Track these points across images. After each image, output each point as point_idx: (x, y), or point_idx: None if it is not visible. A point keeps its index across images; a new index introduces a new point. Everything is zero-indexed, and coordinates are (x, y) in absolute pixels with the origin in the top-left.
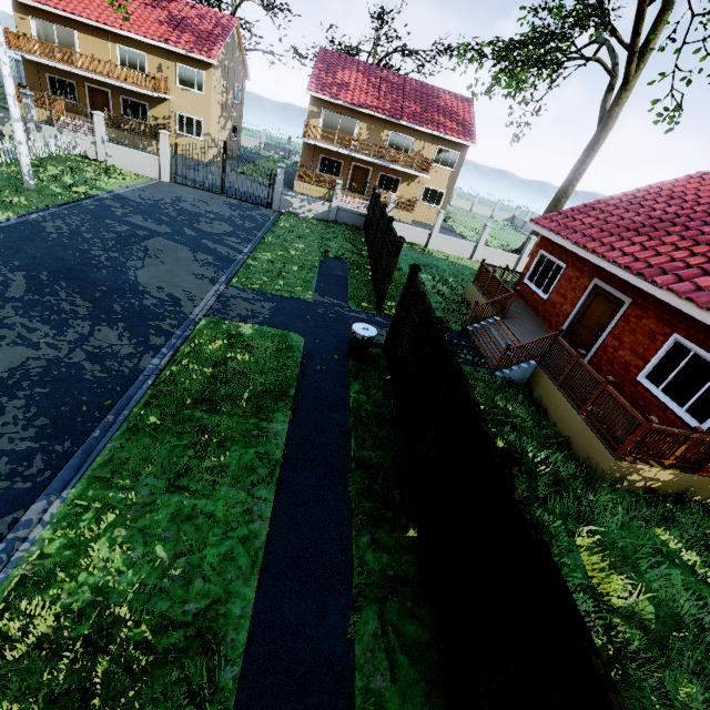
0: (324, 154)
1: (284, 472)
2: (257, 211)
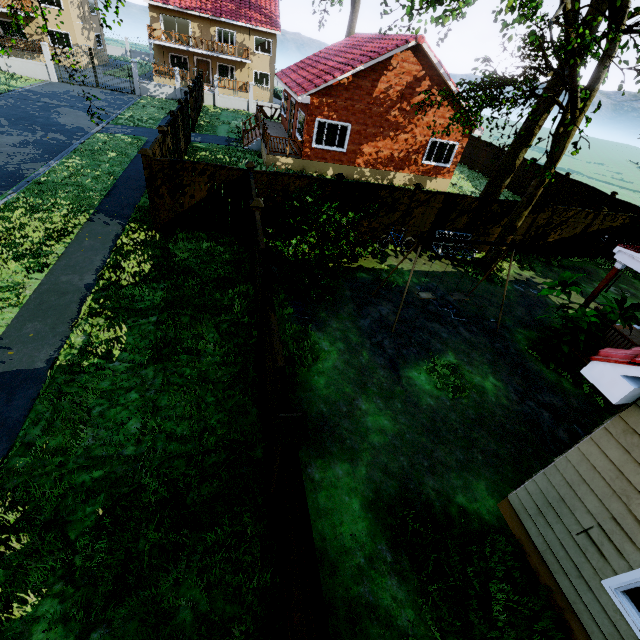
0: (171, 52)
1: (134, 160)
2: (125, 96)
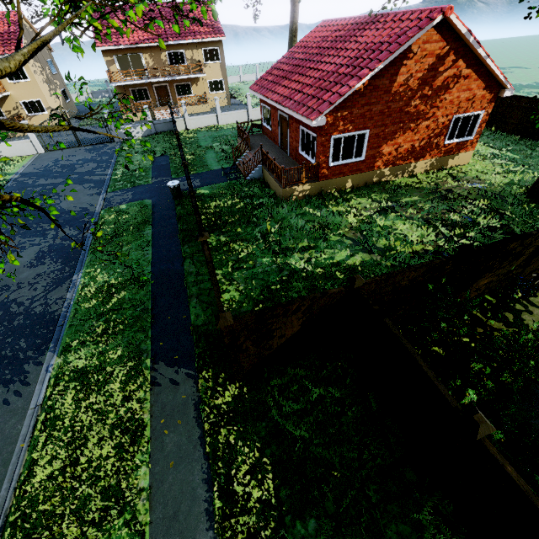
0: (132, 88)
1: (153, 242)
2: (106, 147)
